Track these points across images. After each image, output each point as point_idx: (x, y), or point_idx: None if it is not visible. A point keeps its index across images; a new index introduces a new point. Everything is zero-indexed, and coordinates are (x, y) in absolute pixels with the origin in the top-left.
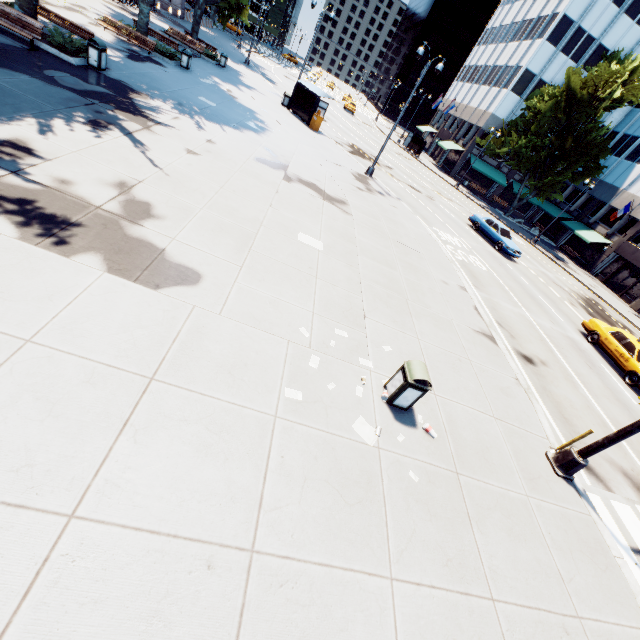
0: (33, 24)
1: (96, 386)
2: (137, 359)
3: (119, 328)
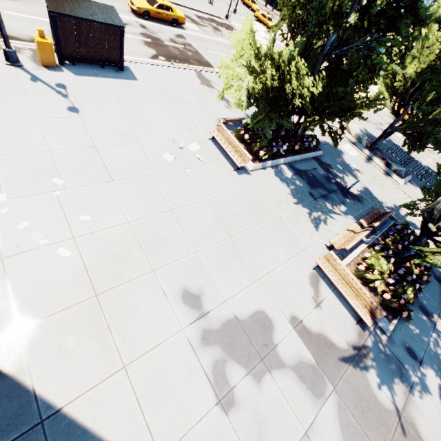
0: None
1: None
2: None
3: None
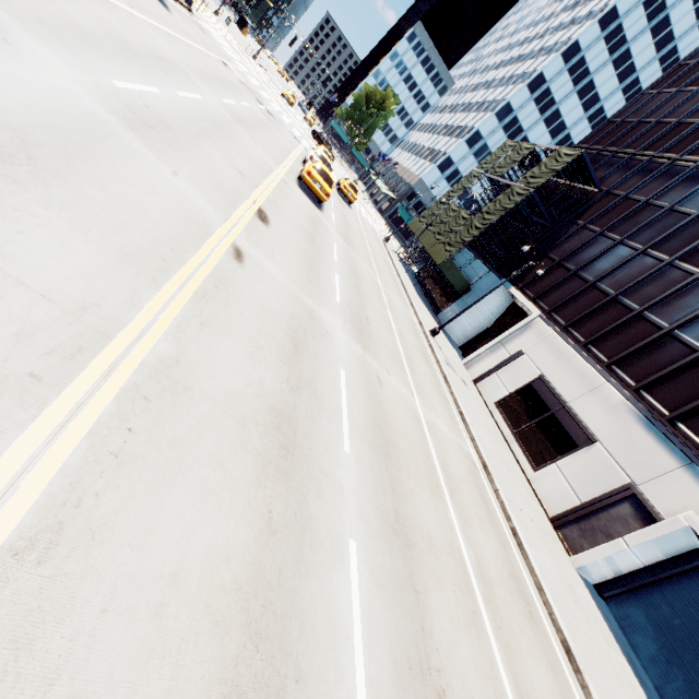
0: None
1: None
2: None
3: None
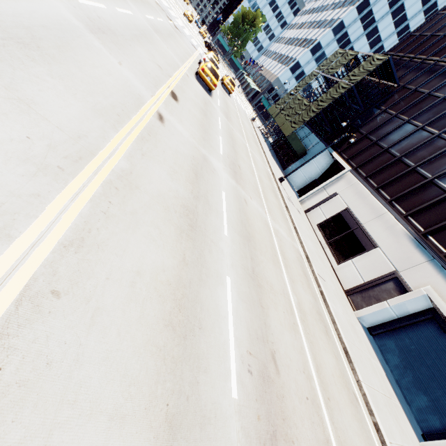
0: None
1: None
2: None
3: None
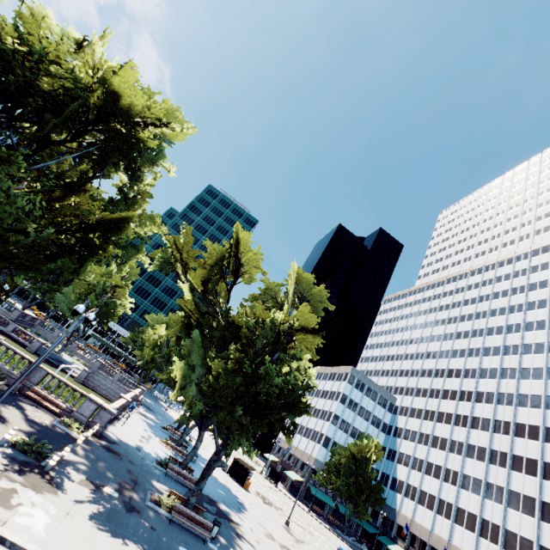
0: (193, 479)
1: None
2: None
3: None
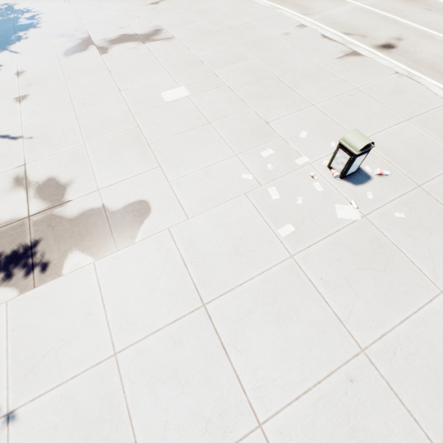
0: None
1: (183, 342)
2: (182, 301)
3: (148, 292)
